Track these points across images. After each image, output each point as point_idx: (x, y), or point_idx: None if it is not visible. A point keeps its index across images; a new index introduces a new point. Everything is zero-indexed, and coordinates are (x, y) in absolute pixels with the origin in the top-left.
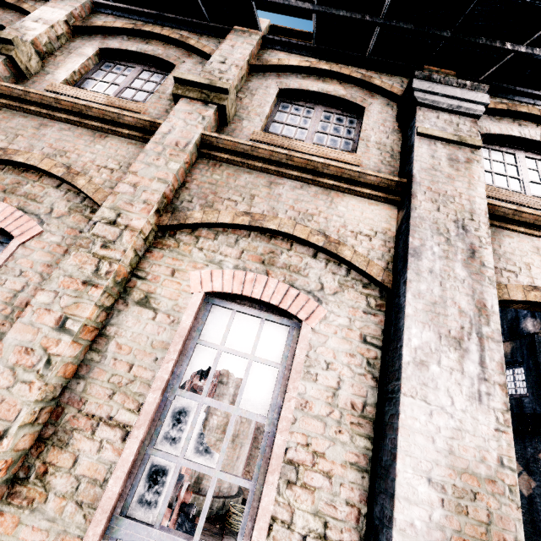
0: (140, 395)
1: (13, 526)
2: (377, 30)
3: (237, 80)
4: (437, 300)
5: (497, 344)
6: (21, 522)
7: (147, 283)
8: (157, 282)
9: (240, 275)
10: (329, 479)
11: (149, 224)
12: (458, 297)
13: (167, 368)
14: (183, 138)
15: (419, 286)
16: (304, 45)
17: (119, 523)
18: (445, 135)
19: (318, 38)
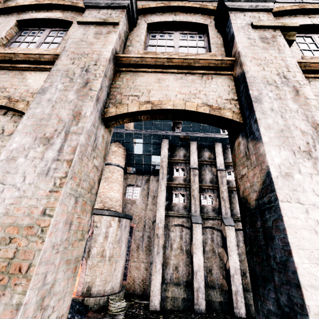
0: None
1: None
2: None
3: None
4: (45, 117)
5: (78, 136)
6: None
7: None
8: None
9: None
10: None
11: None
12: (62, 112)
13: None
14: None
15: (36, 110)
16: None
17: None
18: (94, 20)
19: None
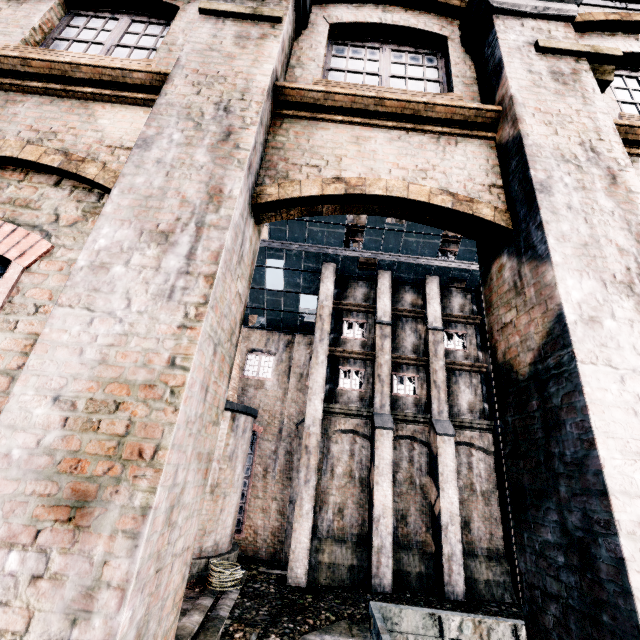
0: None
1: None
2: None
3: None
4: (154, 193)
5: (221, 232)
6: None
7: None
8: None
9: None
10: None
11: None
12: (187, 186)
13: None
14: None
15: (135, 179)
16: None
17: None
18: (234, 9)
19: None
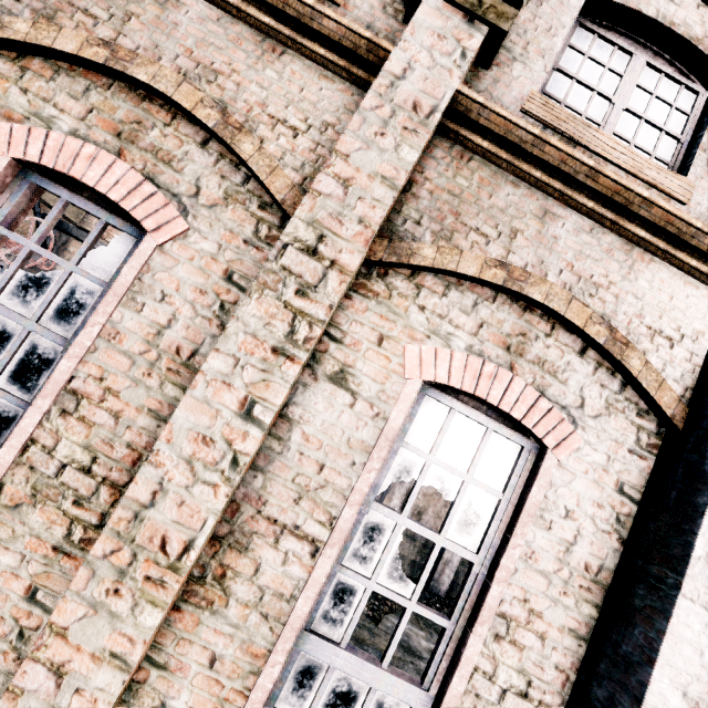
0: (333, 506)
1: (193, 624)
2: None
3: None
4: None
5: None
6: (202, 622)
7: (343, 350)
8: (358, 351)
9: (475, 364)
10: (542, 641)
11: (361, 260)
12: None
13: (368, 480)
14: (427, 94)
15: None
16: None
17: (304, 637)
18: None
19: None
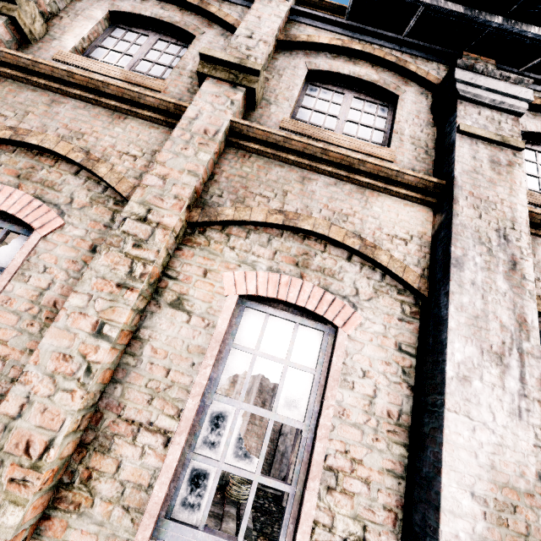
0: (179, 400)
1: (61, 529)
2: (421, 9)
3: (264, 59)
4: (479, 314)
5: (536, 360)
6: (69, 526)
7: (179, 284)
8: (189, 283)
9: (274, 277)
10: (367, 485)
11: (180, 221)
12: (500, 311)
13: (205, 374)
14: (212, 125)
15: (462, 298)
16: (336, 20)
17: (165, 526)
18: (487, 135)
19: (352, 13)
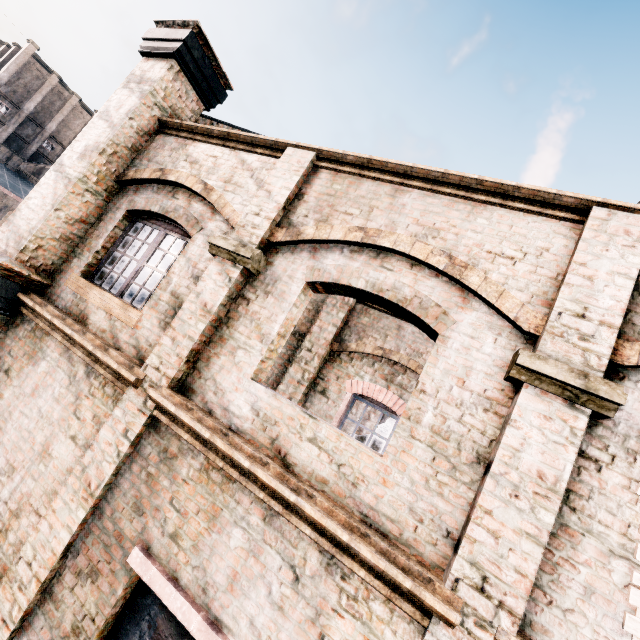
0: None
1: None
2: None
3: None
4: None
5: None
6: None
7: None
8: None
9: None
10: None
11: None
12: None
13: None
14: None
15: None
16: None
17: None
18: None
19: None
